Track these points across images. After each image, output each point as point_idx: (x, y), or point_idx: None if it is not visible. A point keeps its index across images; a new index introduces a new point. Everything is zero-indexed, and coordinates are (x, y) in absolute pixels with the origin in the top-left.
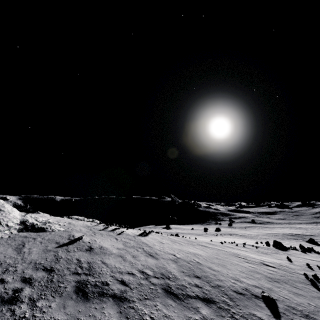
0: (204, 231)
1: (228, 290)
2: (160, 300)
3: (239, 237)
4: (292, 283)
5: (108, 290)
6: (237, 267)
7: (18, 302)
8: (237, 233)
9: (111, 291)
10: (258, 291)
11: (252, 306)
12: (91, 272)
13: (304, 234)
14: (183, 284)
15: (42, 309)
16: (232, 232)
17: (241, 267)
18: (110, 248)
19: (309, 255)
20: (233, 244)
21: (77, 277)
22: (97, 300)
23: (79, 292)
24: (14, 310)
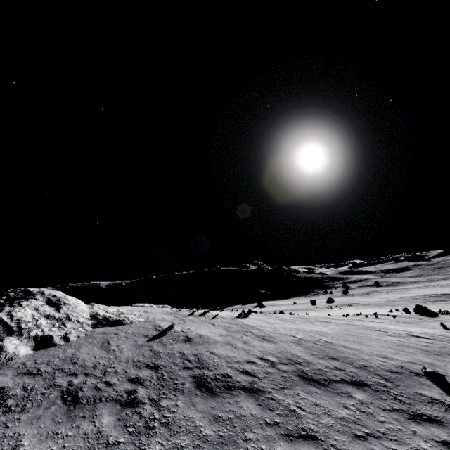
0: (311, 304)
1: (379, 370)
2: (300, 388)
3: (363, 307)
4: None
5: (234, 382)
6: (380, 342)
7: (139, 404)
8: (358, 302)
9: (238, 384)
10: (418, 368)
11: (416, 385)
12: (204, 365)
13: None
14: (320, 368)
15: (170, 409)
16: (351, 301)
17: (384, 342)
18: (212, 336)
19: None
20: (360, 316)
21: (190, 372)
22: (227, 394)
23: (201, 388)
24: (139, 412)
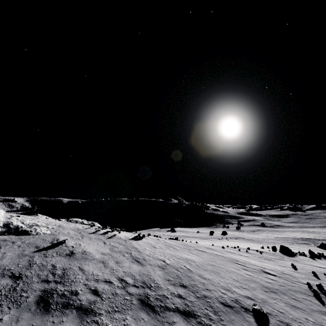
0: (209, 234)
1: (215, 302)
2: (132, 313)
3: (246, 241)
4: (292, 294)
5: (75, 300)
6: (232, 275)
7: None
8: (244, 237)
9: (78, 302)
10: (250, 303)
11: (239, 321)
12: (63, 280)
13: (316, 239)
14: (164, 294)
15: None
16: (239, 235)
17: (236, 275)
18: (94, 253)
19: (318, 261)
20: (236, 248)
21: (45, 285)
22: (58, 313)
23: (41, 303)
24: None
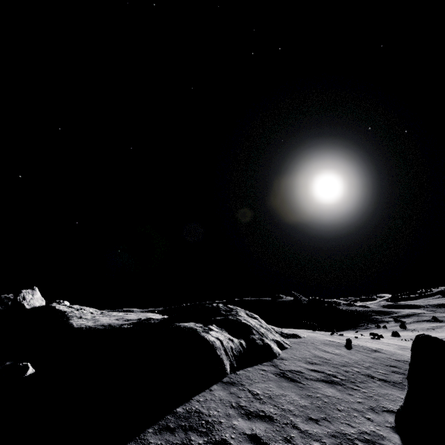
0: (377, 337)
1: None
2: None
3: None
4: None
5: None
6: None
7: None
8: None
9: None
10: None
11: None
12: None
13: None
14: None
15: None
16: None
17: None
18: (390, 349)
19: None
20: None
21: None
22: None
23: None
24: None
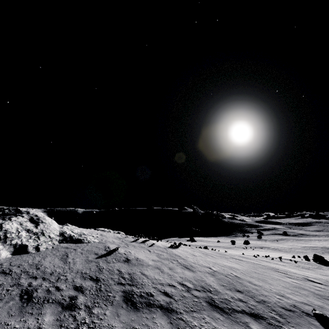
0: (231, 244)
1: (275, 306)
2: (207, 313)
3: (272, 251)
4: None
5: (154, 301)
6: (279, 282)
7: (76, 308)
8: (268, 246)
9: (157, 302)
10: (309, 309)
11: (305, 324)
12: (134, 283)
13: None
14: (226, 298)
15: (98, 316)
16: (263, 245)
17: (283, 282)
18: (146, 260)
19: None
20: (268, 258)
21: (122, 287)
22: (146, 310)
23: (127, 302)
24: (74, 315)
